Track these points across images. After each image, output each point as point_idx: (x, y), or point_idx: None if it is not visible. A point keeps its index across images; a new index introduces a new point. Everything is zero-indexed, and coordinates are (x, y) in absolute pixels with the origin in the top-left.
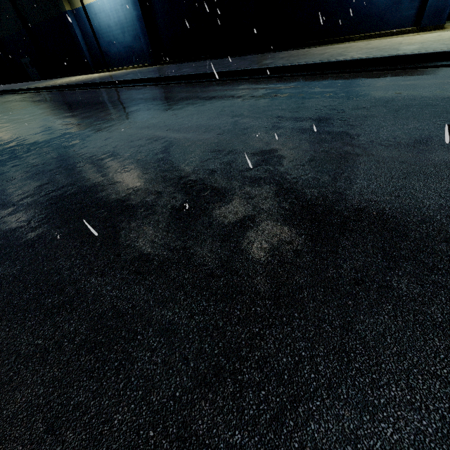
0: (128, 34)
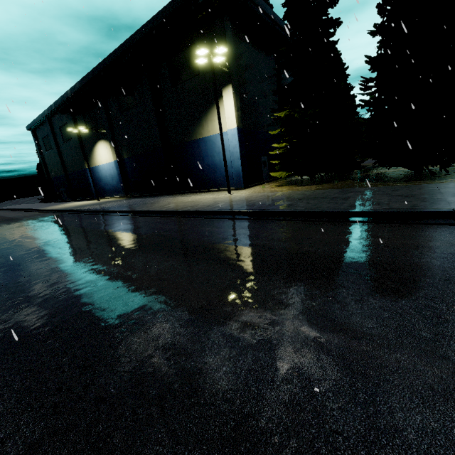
0: (115, 181)
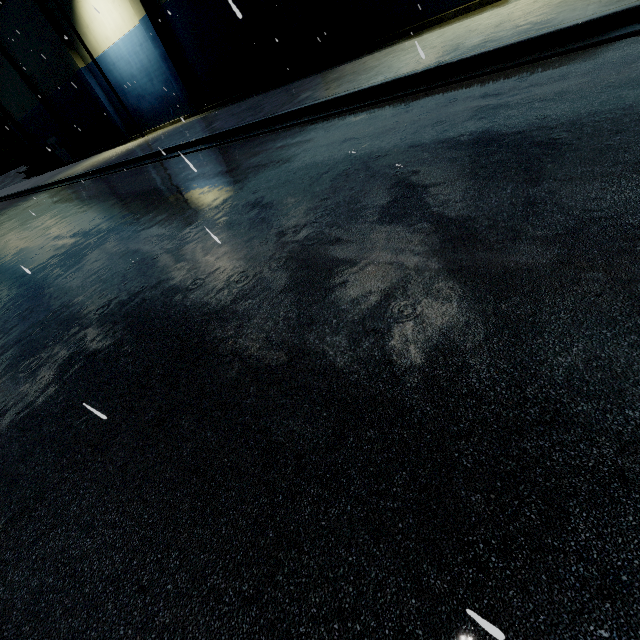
0: (157, 81)
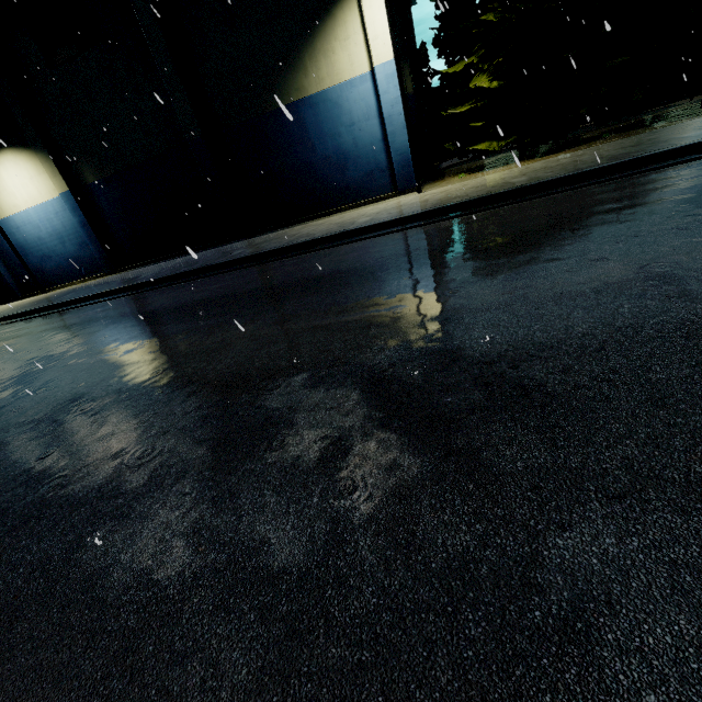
0: (70, 244)
